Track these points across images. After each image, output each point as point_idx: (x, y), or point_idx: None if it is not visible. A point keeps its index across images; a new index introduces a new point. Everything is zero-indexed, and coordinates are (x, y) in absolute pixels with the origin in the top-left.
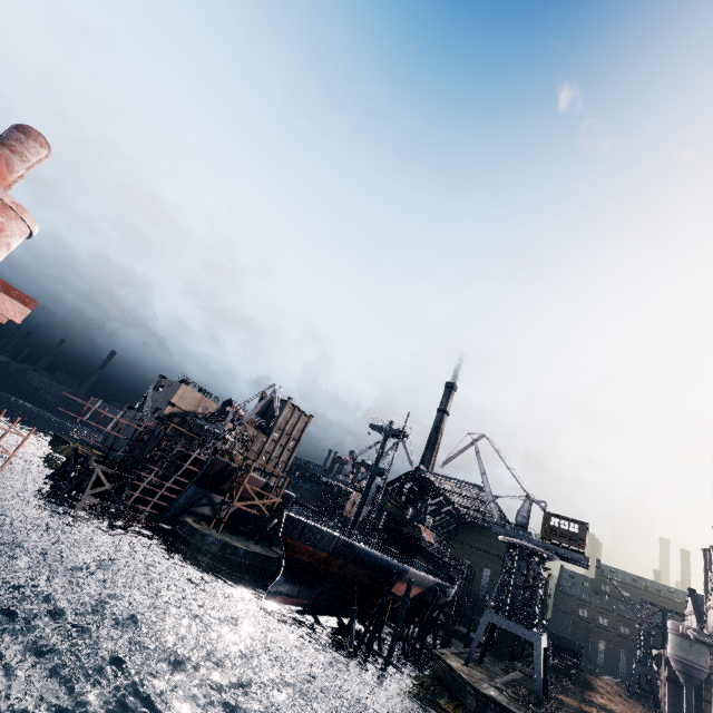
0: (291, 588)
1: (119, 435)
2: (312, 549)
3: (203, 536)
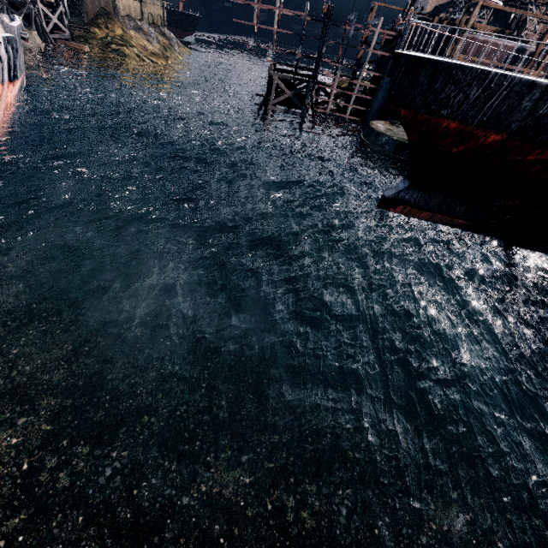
0: (423, 198)
1: (287, 31)
2: (458, 126)
3: (376, 136)
